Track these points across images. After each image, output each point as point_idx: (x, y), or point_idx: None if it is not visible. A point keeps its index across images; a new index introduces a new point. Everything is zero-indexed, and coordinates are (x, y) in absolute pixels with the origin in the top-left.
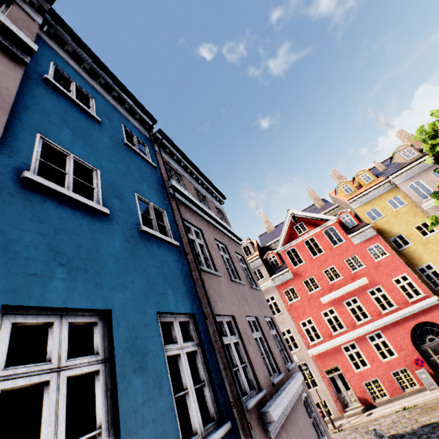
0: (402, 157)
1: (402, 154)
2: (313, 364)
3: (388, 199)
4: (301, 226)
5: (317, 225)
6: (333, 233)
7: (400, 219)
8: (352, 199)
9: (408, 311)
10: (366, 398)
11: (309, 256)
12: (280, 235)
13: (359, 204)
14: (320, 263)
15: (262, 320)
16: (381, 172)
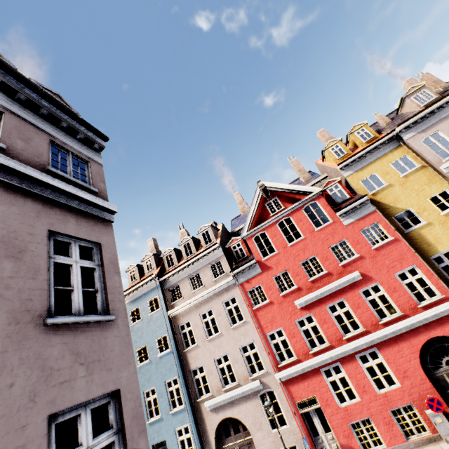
0: (414, 102)
1: (414, 99)
2: (281, 394)
3: (393, 161)
4: (275, 203)
5: (296, 200)
6: (316, 211)
7: (409, 188)
8: (343, 163)
9: (417, 321)
10: (353, 447)
11: (282, 243)
12: (247, 216)
13: (352, 170)
14: (297, 253)
15: (2, 448)
16: (383, 127)
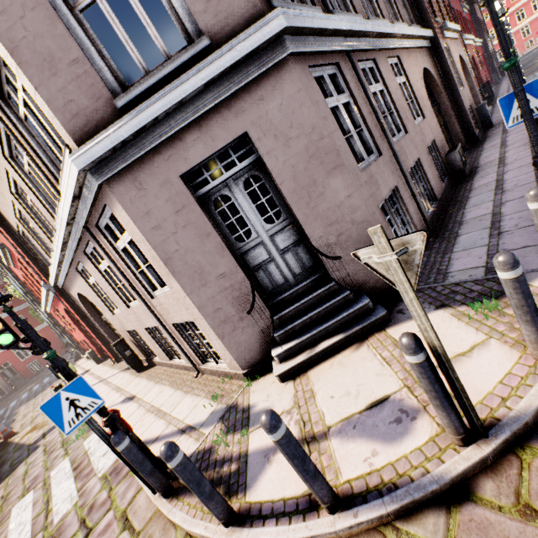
0: None
1: None
2: None
3: None
4: None
5: None
6: None
7: None
8: None
9: None
10: None
11: None
12: None
13: None
14: None
15: None
16: None
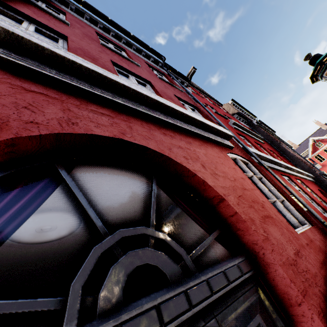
0: None
1: None
2: None
3: None
4: (319, 144)
5: None
6: None
7: None
8: None
9: None
10: None
11: None
12: (308, 150)
13: None
14: None
15: None
16: None
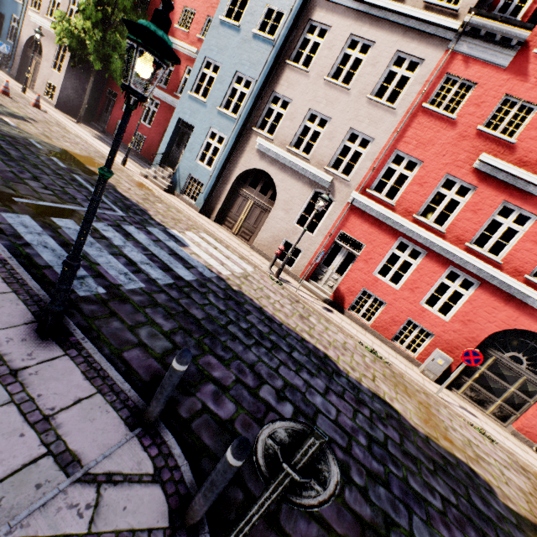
0: None
1: None
2: (338, 211)
3: None
4: None
5: None
6: None
7: None
8: None
9: None
10: (345, 299)
11: None
12: None
13: None
14: None
15: None
16: None
